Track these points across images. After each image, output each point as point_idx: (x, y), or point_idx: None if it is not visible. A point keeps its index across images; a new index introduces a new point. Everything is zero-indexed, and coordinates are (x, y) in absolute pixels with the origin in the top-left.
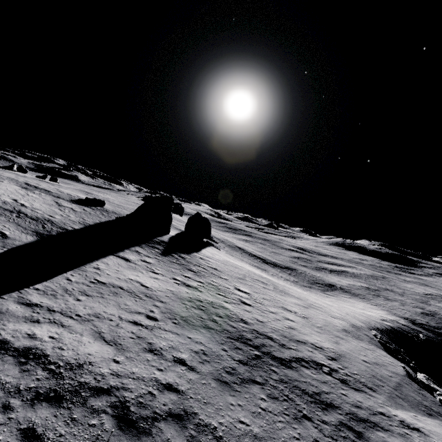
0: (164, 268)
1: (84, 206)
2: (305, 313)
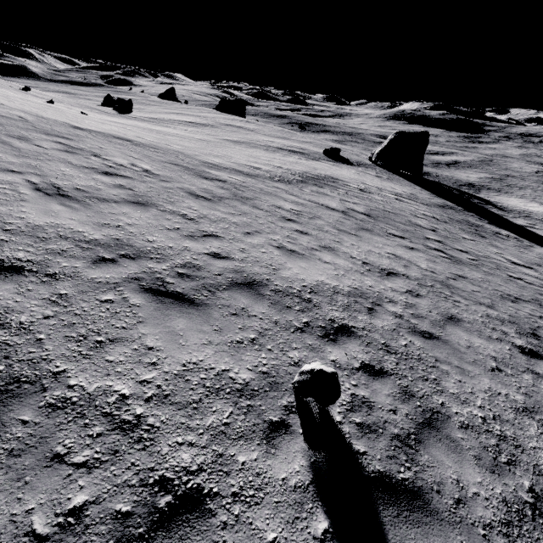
0: None
1: (358, 166)
2: None
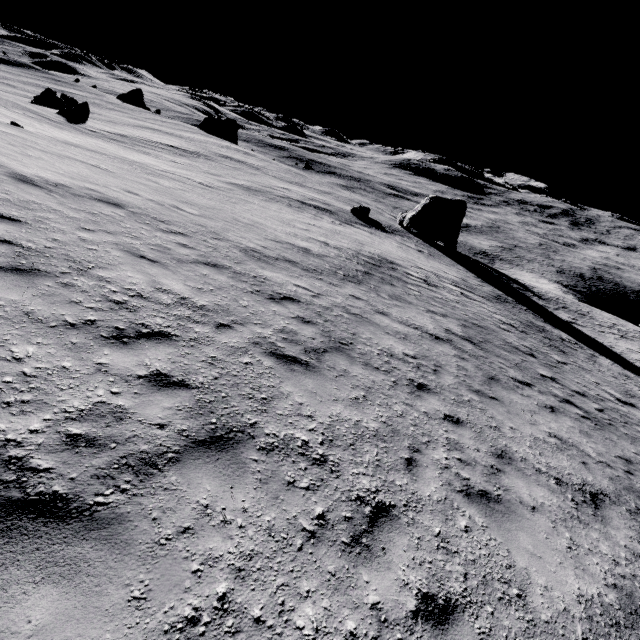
0: (585, 321)
1: (394, 234)
2: (638, 329)
